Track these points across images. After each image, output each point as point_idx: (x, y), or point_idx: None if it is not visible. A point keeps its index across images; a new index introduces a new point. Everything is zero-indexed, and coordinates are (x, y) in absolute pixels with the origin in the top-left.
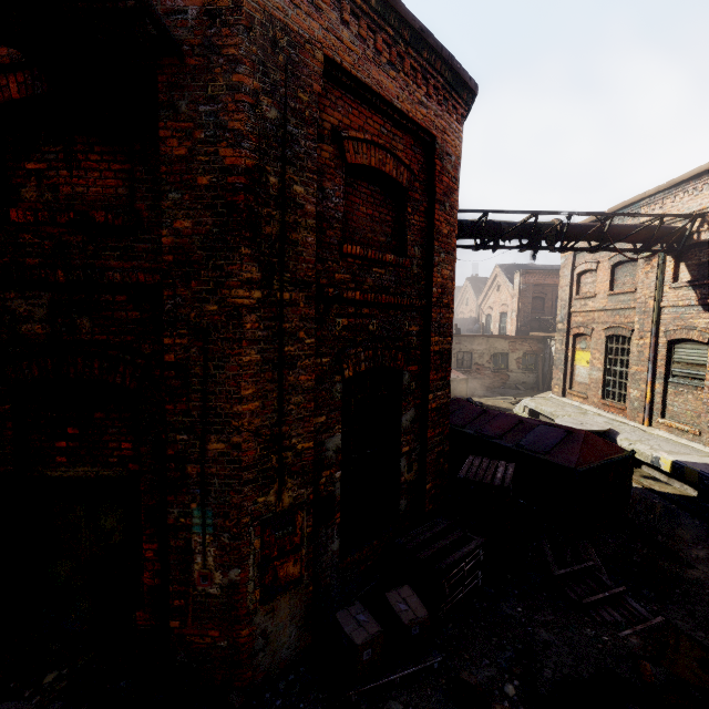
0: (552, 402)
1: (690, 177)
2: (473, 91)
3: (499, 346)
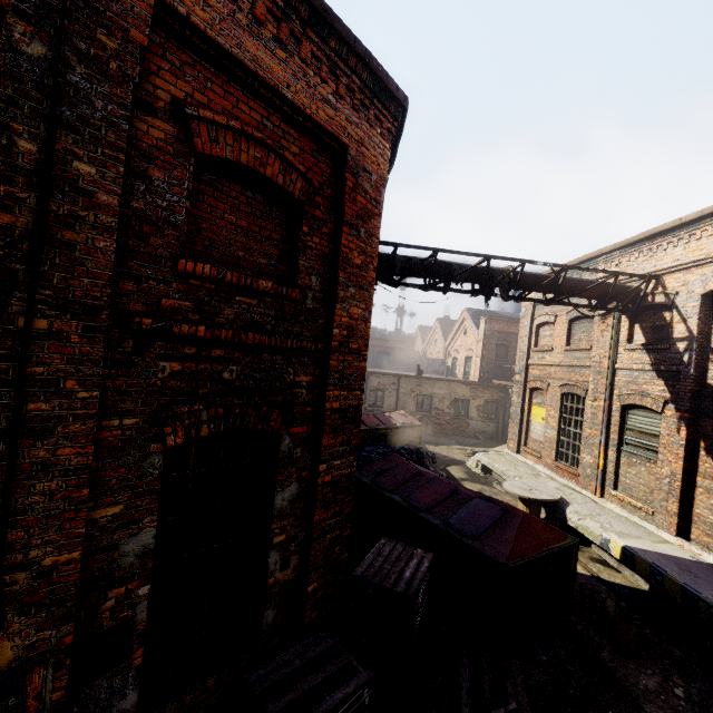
0: (505, 459)
1: (645, 238)
2: (402, 104)
3: (460, 391)
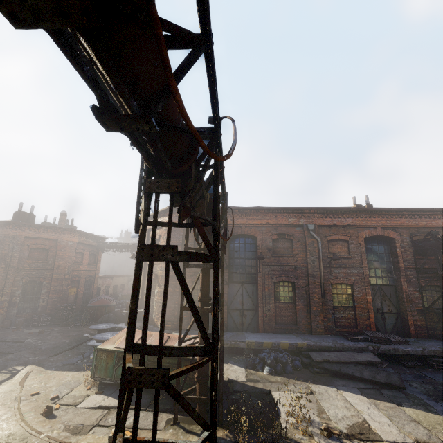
0: None
1: None
2: (71, 230)
3: None
